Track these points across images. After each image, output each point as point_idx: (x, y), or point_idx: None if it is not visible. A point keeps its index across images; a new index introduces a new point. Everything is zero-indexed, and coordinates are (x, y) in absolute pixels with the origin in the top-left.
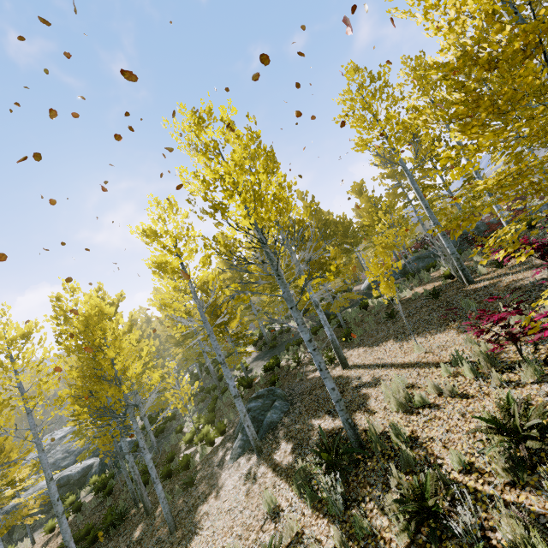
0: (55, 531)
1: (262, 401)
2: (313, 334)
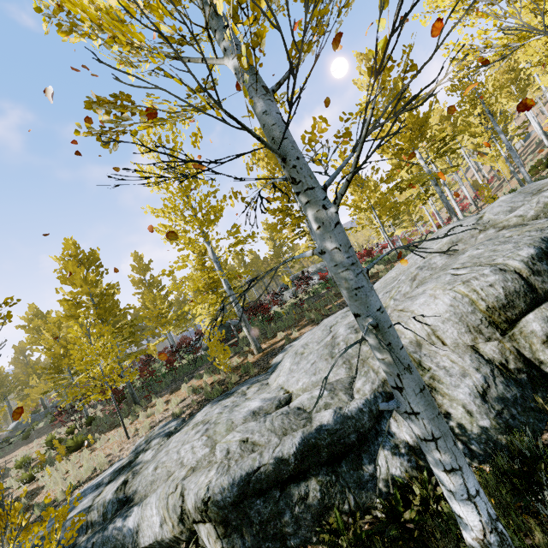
0: None
1: None
2: None
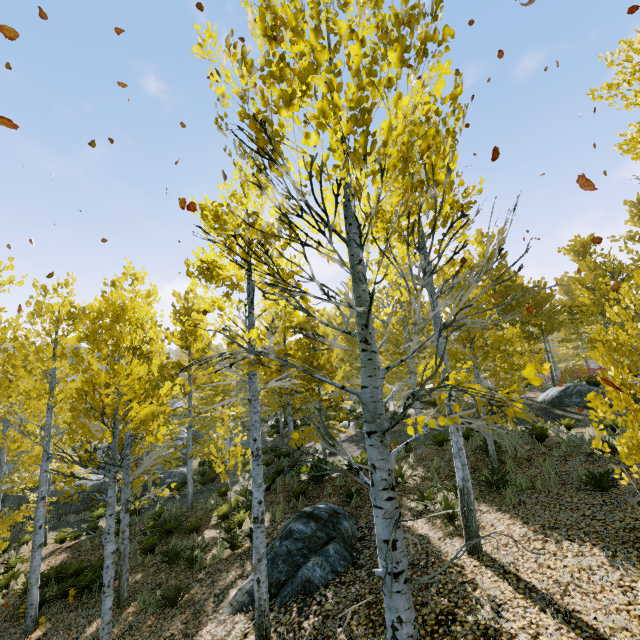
0: (65, 543)
1: (314, 527)
2: (437, 444)
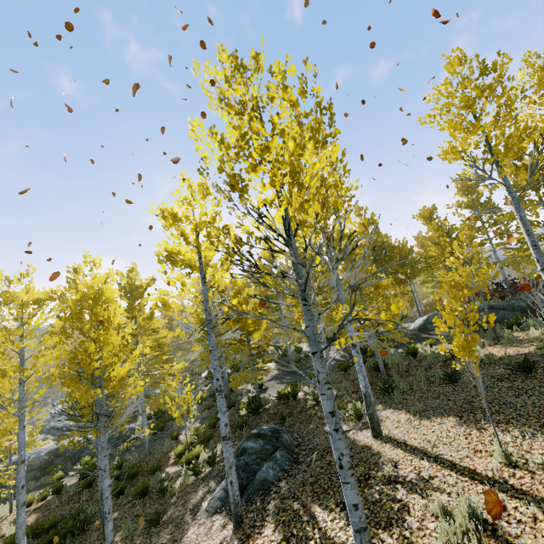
0: (32, 506)
1: (262, 443)
2: (343, 370)
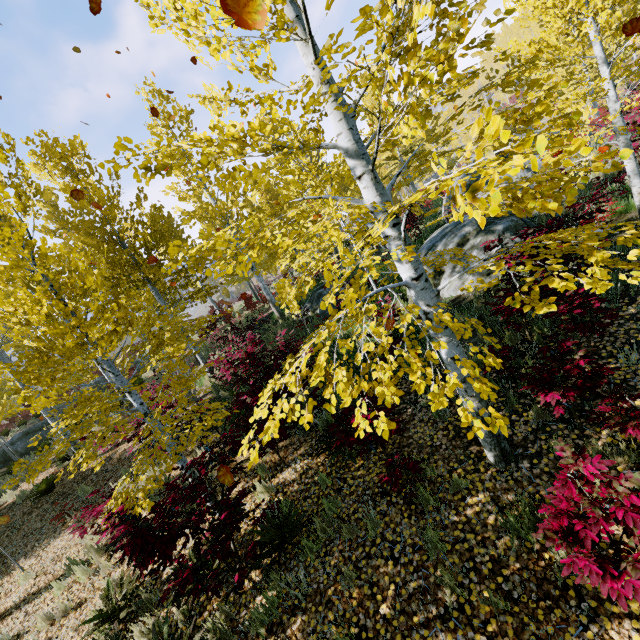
0: None
1: None
2: None
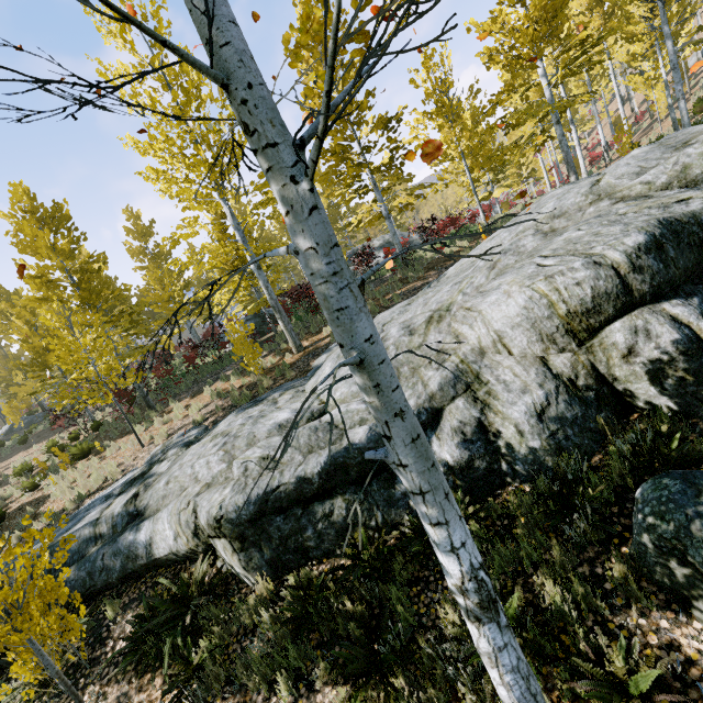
0: None
1: None
2: None
